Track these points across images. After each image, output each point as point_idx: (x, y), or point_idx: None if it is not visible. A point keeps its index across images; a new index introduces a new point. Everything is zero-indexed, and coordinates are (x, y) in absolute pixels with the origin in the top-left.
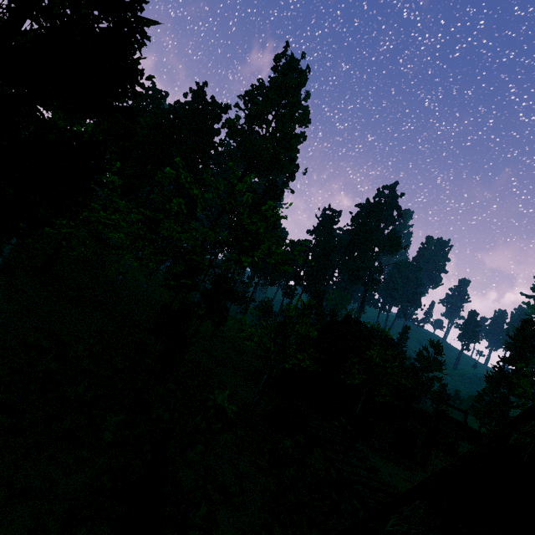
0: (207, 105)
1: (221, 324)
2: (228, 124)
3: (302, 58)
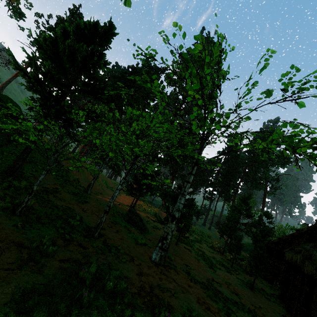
0: (152, 68)
1: (187, 230)
2: (167, 77)
3: (215, 33)
